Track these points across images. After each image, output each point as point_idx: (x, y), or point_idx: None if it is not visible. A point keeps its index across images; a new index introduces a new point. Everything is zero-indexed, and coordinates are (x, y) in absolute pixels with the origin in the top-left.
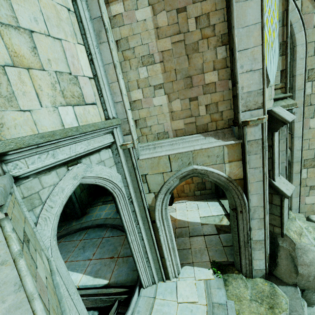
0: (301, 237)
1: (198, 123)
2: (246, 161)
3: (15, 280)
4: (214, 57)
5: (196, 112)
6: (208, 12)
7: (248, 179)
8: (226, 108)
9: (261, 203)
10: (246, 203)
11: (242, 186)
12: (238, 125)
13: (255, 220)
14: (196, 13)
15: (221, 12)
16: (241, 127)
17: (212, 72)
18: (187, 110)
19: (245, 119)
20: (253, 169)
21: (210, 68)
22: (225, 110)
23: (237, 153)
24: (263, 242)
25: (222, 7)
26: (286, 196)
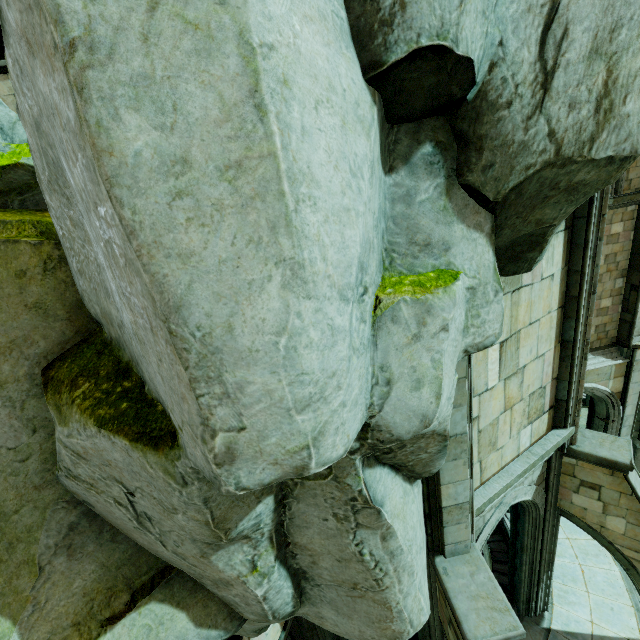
0: None
1: None
2: (630, 378)
3: None
4: (612, 287)
5: None
6: (616, 252)
7: (628, 392)
8: (612, 328)
9: (633, 412)
10: (621, 413)
11: (619, 398)
12: (629, 347)
13: (624, 428)
14: (607, 252)
15: (626, 252)
16: (632, 349)
17: (608, 298)
18: None
19: (636, 342)
20: (634, 383)
21: (607, 295)
22: (611, 330)
23: (622, 370)
24: None
25: (628, 248)
26: None
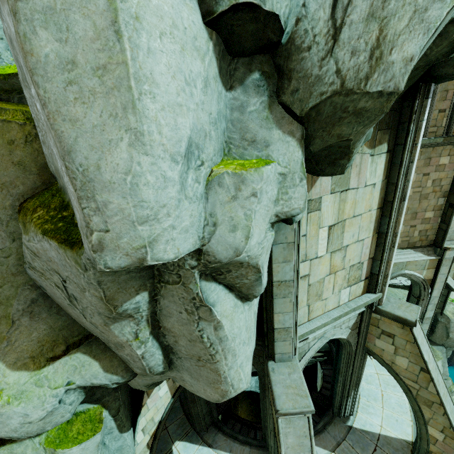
0: (453, 315)
1: (410, 241)
2: (439, 270)
3: (423, 335)
4: (435, 203)
5: (411, 234)
6: (442, 178)
7: (436, 280)
8: (431, 233)
9: (438, 295)
10: (429, 294)
11: (429, 283)
12: (441, 248)
13: (431, 305)
14: (434, 177)
15: (449, 179)
16: (443, 250)
17: (431, 211)
18: (406, 232)
19: (447, 245)
20: (441, 274)
21: (430, 209)
22: (430, 234)
23: (434, 264)
24: (430, 319)
25: (451, 176)
26: (453, 290)
